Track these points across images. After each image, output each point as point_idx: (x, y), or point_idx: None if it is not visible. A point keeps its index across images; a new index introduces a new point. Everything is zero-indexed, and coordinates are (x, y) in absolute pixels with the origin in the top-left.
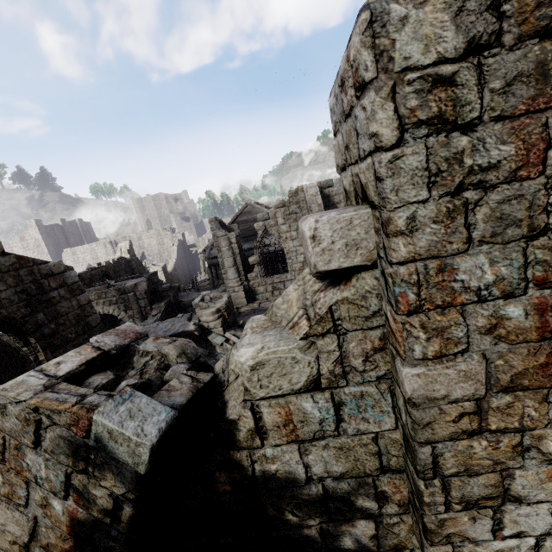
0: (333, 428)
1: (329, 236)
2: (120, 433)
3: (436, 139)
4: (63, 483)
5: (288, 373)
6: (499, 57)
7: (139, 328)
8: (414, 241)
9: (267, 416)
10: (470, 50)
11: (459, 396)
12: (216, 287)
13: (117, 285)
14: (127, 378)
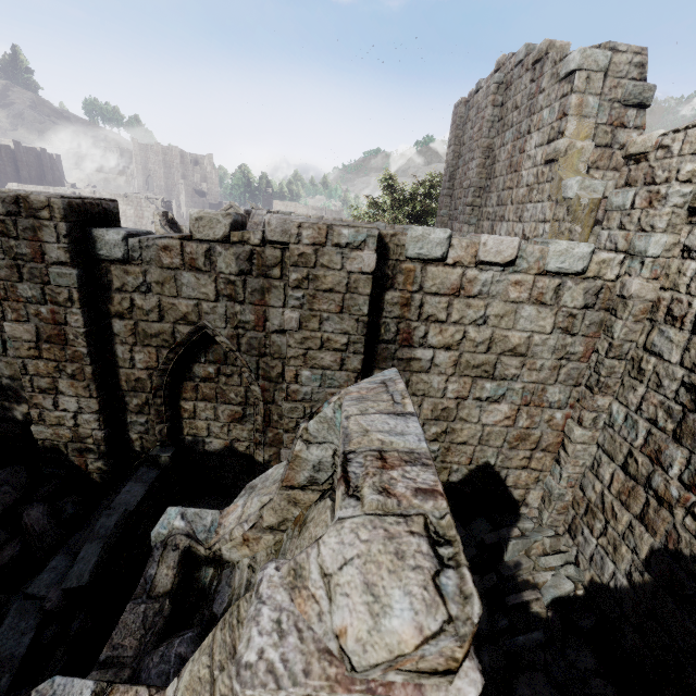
0: (2, 351)
1: None
2: None
3: (3, 239)
4: None
5: None
6: (20, 220)
7: None
8: (0, 272)
9: None
10: (9, 214)
11: (26, 339)
12: None
13: None
14: None
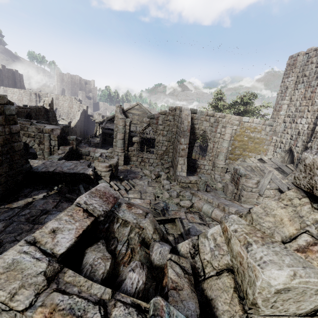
0: None
1: None
2: None
3: None
4: None
5: (303, 300)
6: None
7: (113, 191)
8: None
9: None
10: None
11: None
12: (102, 147)
13: (38, 125)
14: (120, 256)
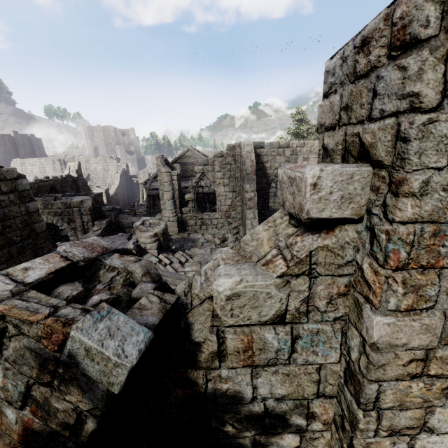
0: (286, 357)
1: (329, 186)
2: (99, 352)
3: None
4: (21, 393)
5: (260, 306)
6: None
7: (105, 243)
8: (421, 204)
9: (231, 341)
10: None
11: (415, 345)
12: (151, 215)
13: (64, 199)
14: (95, 291)
